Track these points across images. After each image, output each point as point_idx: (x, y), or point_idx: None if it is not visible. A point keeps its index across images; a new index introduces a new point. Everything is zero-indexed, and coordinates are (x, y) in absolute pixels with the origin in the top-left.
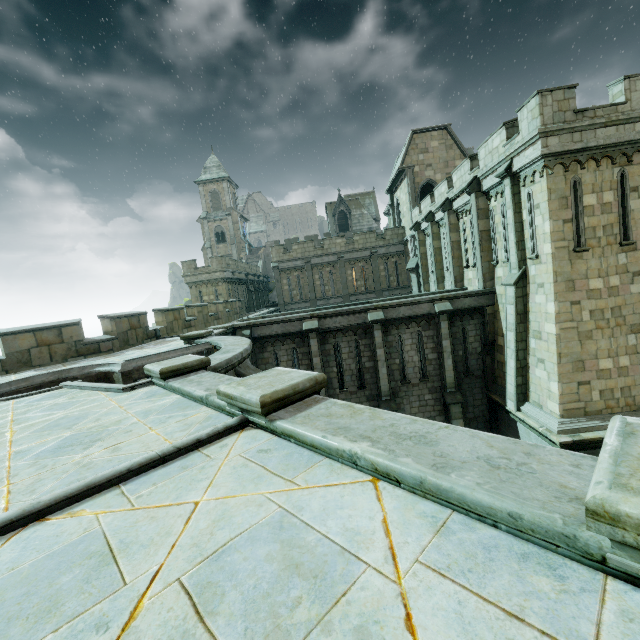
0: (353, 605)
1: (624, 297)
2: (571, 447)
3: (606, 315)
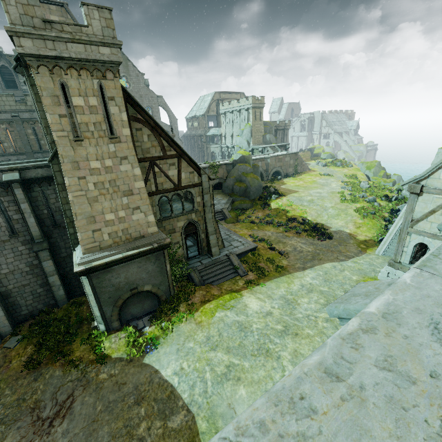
0: None
1: (117, 173)
2: (86, 272)
3: (106, 186)
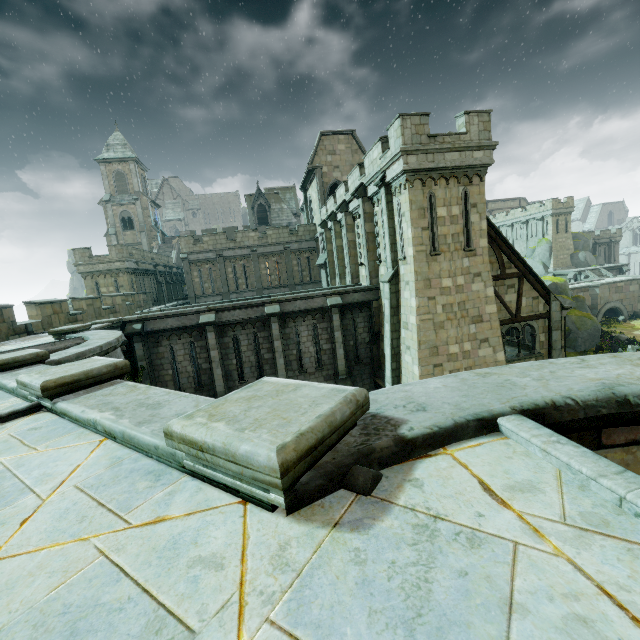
0: None
1: (467, 294)
2: None
3: (454, 309)
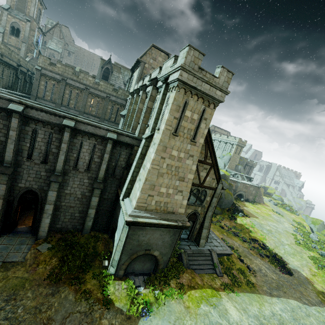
0: None
1: (182, 164)
2: (131, 223)
3: (173, 169)
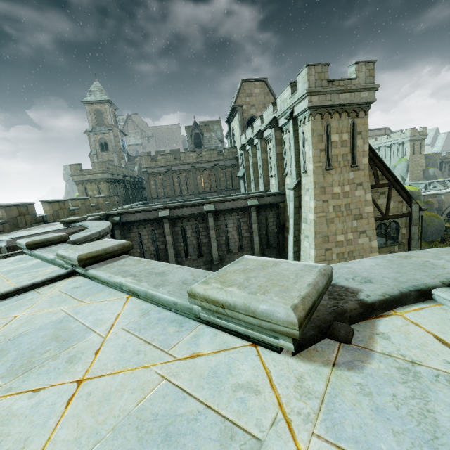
0: (75, 348)
1: (352, 198)
2: None
3: (342, 209)
